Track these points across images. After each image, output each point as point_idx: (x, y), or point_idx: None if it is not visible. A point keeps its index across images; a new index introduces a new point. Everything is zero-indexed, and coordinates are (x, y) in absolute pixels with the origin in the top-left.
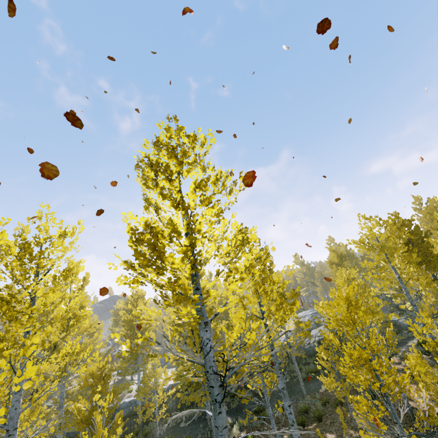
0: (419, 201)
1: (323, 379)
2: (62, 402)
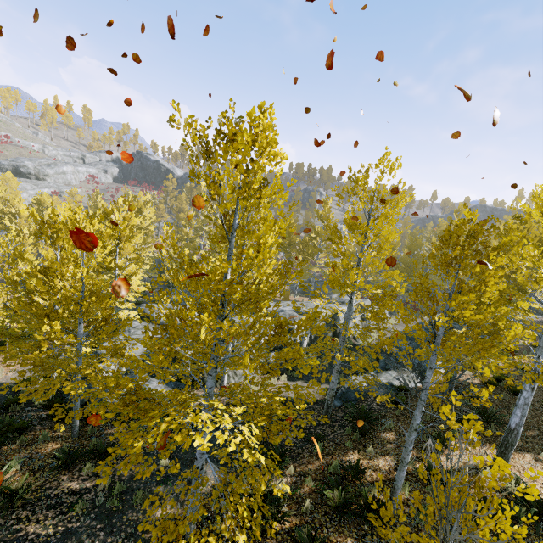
0: None
1: None
2: None
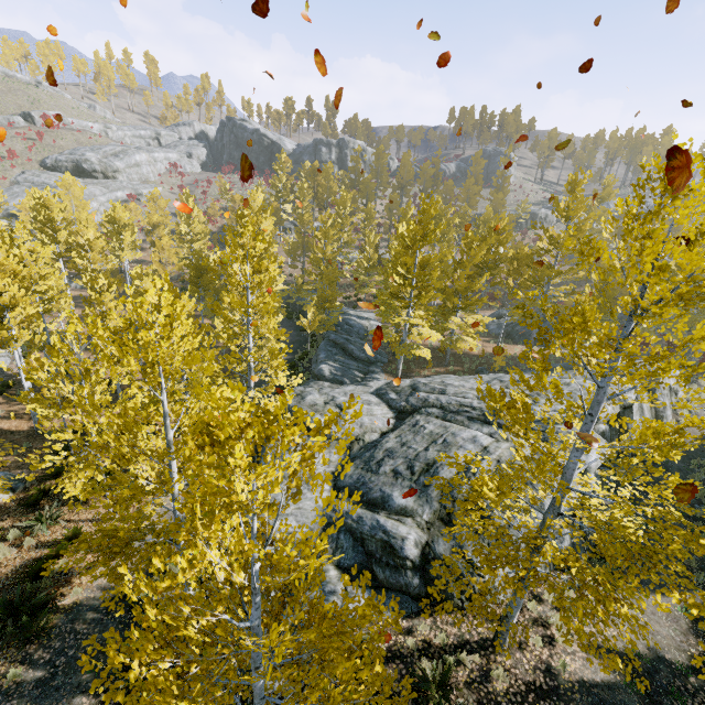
0: None
1: None
2: None
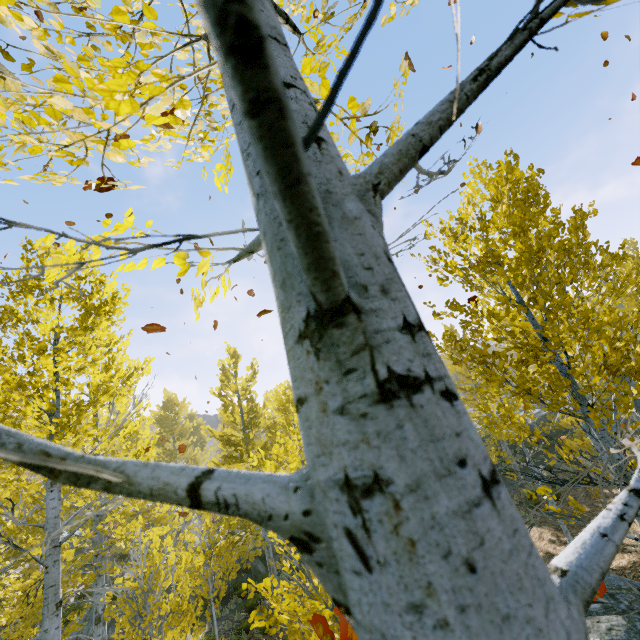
0: (633, 246)
1: (574, 443)
2: None
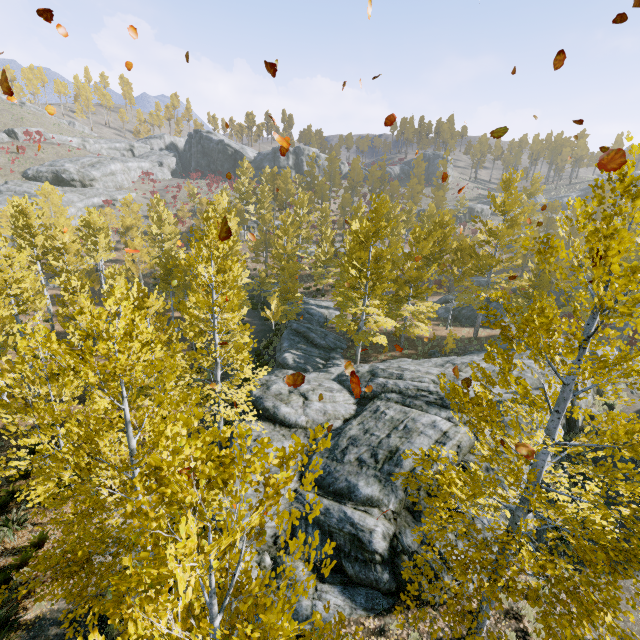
0: None
1: None
2: None
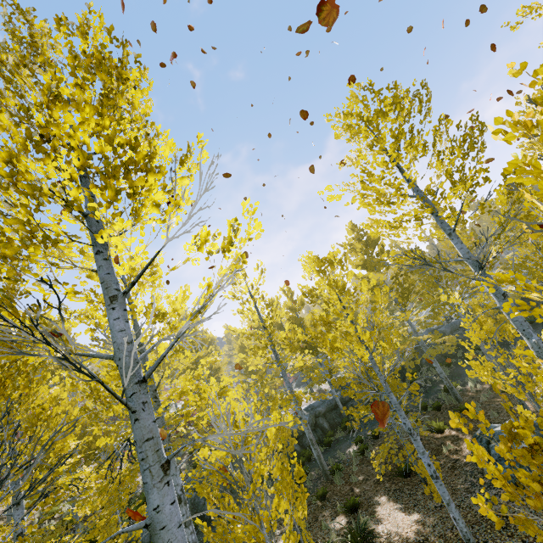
0: None
1: None
2: (291, 388)
